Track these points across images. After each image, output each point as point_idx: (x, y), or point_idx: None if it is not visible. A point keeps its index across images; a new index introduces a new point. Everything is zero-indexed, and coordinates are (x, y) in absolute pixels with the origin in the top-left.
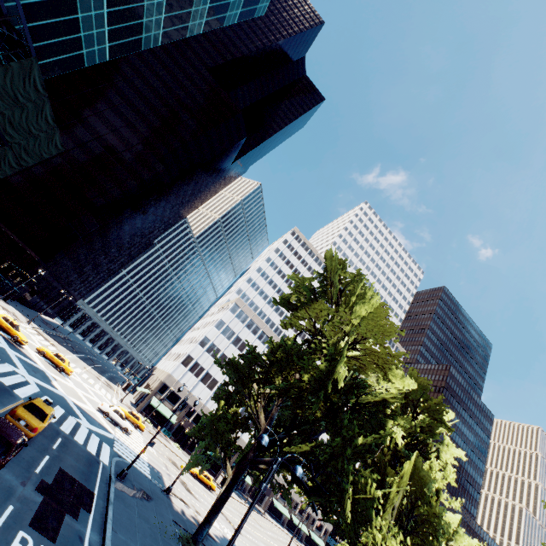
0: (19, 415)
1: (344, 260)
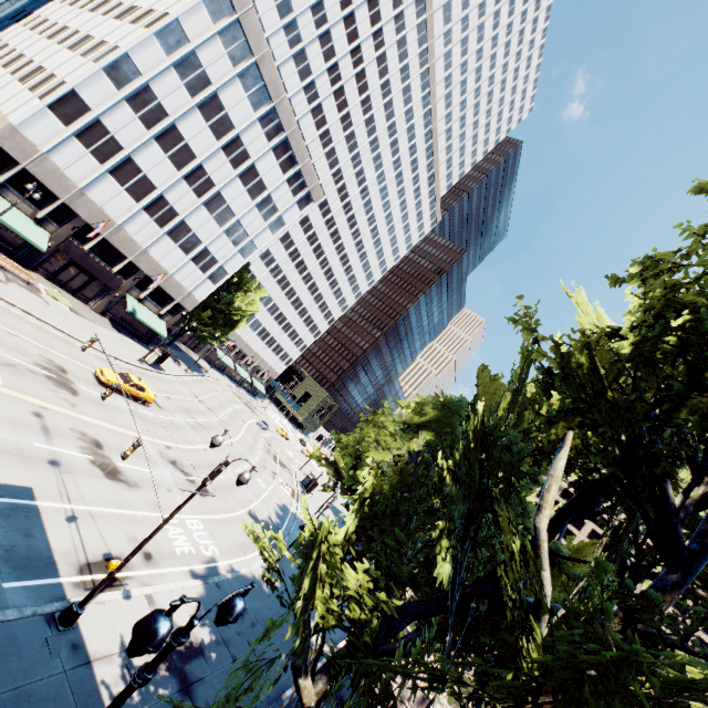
0: None
1: None
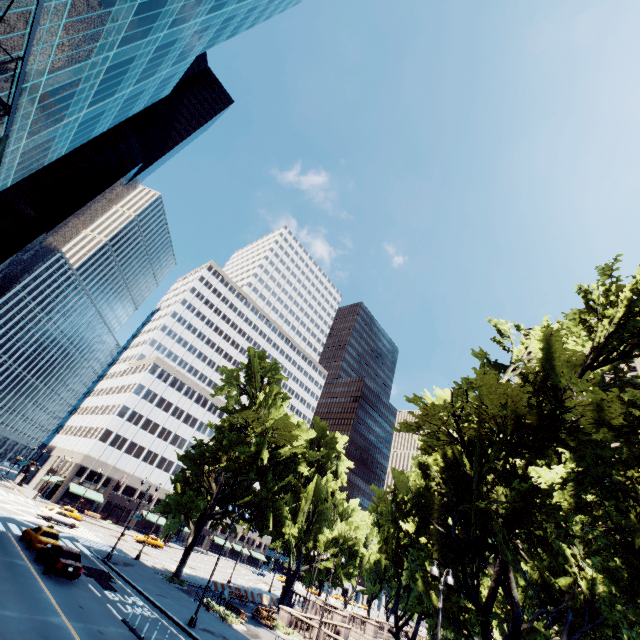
0: (45, 541)
1: (264, 352)
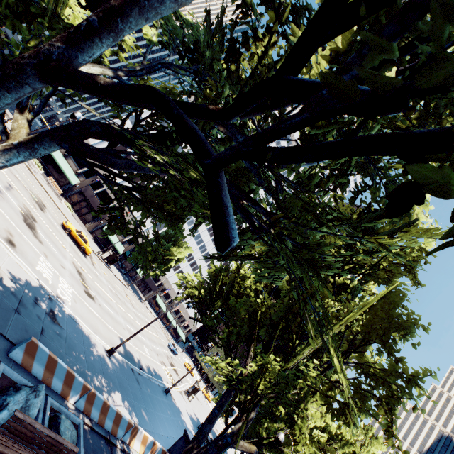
0: None
1: None
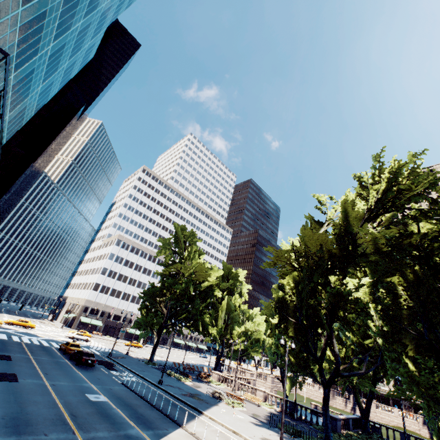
0: (73, 349)
1: (184, 225)
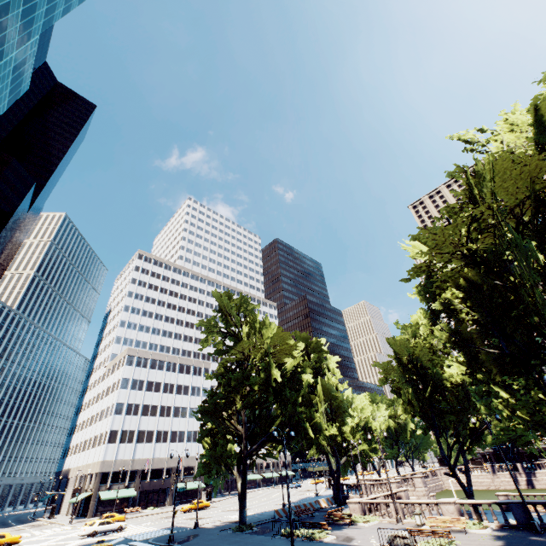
0: None
1: (228, 292)
